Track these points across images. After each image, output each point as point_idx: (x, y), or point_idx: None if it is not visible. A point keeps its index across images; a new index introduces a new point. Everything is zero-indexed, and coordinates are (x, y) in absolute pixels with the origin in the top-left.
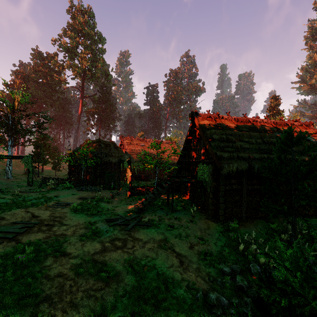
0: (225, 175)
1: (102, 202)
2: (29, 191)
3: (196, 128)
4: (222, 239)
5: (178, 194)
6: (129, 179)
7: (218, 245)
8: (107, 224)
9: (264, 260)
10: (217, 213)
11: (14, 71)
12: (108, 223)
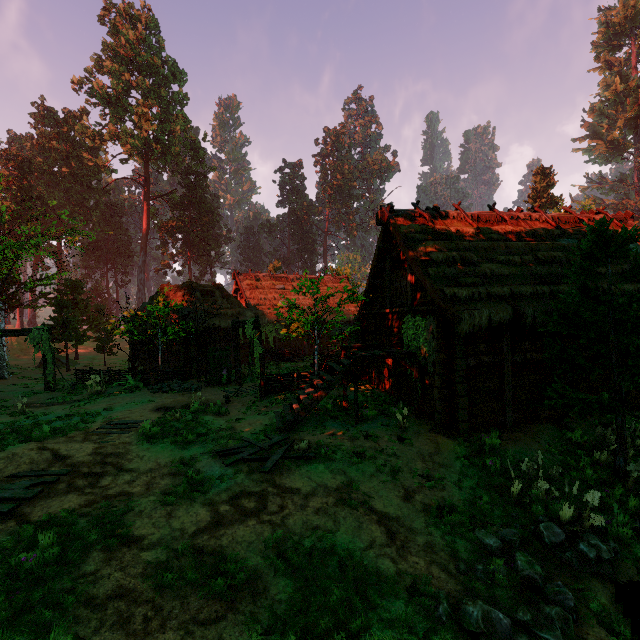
0: (465, 335)
1: (205, 414)
2: (48, 403)
3: (393, 240)
4: (471, 473)
5: (363, 384)
6: (258, 361)
7: (464, 488)
8: (219, 461)
9: (570, 514)
10: (453, 418)
11: None
12: (223, 459)
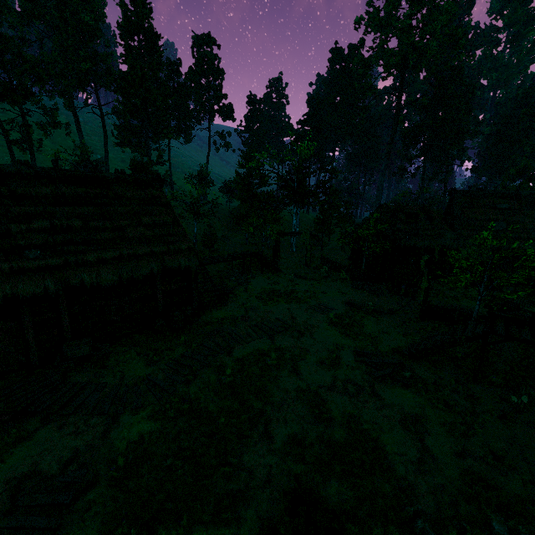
0: None
1: (368, 319)
2: (303, 277)
3: None
4: None
5: None
6: (423, 291)
7: (528, 489)
8: (354, 356)
9: None
10: None
11: (308, 100)
12: (356, 356)
